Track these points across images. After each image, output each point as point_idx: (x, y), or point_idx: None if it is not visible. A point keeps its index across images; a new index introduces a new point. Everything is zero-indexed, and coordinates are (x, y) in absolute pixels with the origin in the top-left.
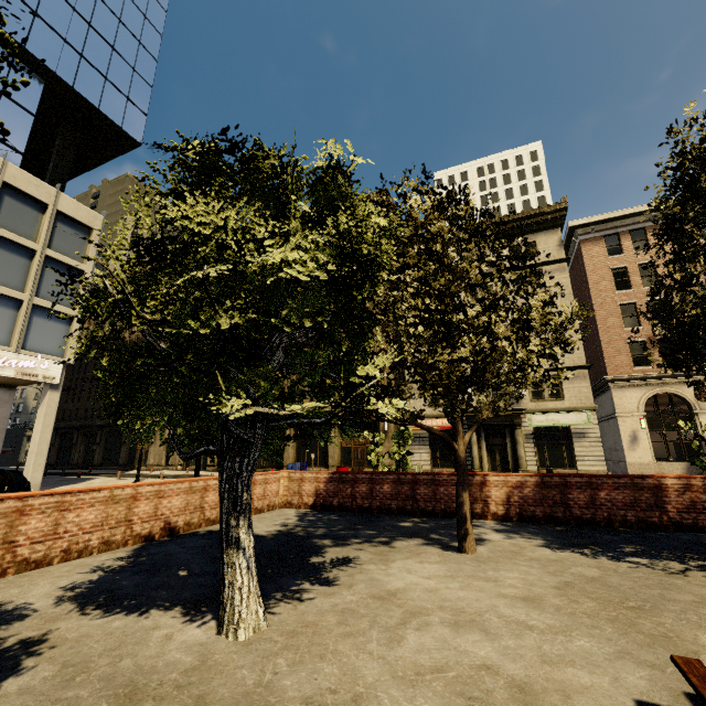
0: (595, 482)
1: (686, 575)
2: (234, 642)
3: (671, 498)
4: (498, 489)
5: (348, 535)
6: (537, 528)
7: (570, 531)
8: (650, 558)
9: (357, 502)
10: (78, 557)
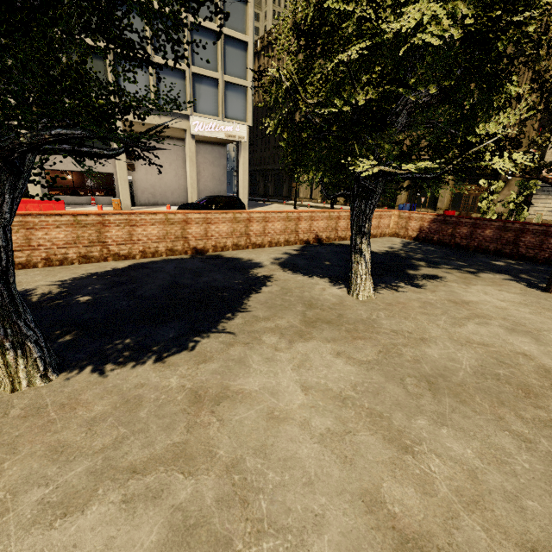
0: None
1: None
2: (356, 299)
3: None
4: None
5: (440, 262)
6: None
7: None
8: None
9: (456, 240)
10: (275, 246)
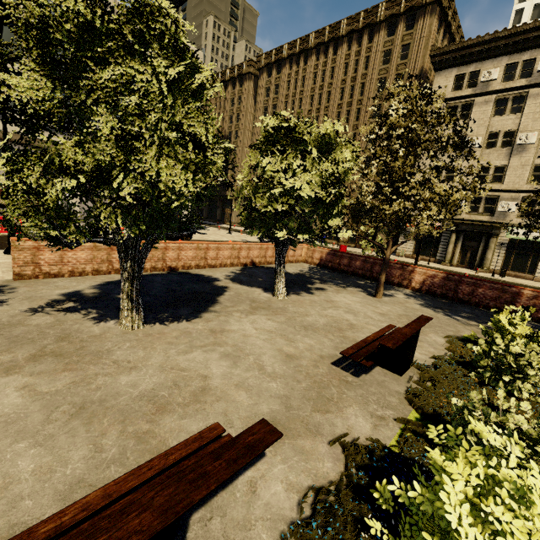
0: (478, 283)
1: (469, 326)
2: (277, 299)
3: (522, 300)
4: (419, 276)
5: (328, 281)
6: (430, 298)
7: (448, 303)
8: (466, 319)
9: (341, 267)
10: (224, 267)
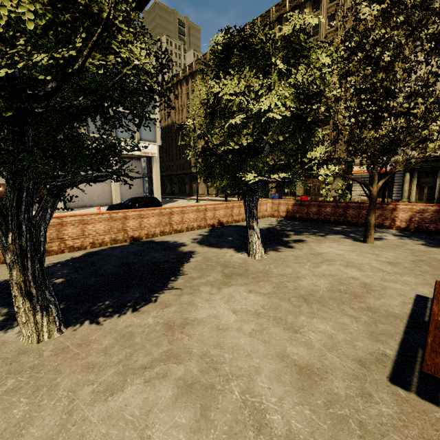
0: None
1: None
2: (254, 259)
3: None
4: (404, 213)
5: (302, 231)
6: (426, 236)
7: None
8: None
9: (310, 216)
10: (191, 230)
